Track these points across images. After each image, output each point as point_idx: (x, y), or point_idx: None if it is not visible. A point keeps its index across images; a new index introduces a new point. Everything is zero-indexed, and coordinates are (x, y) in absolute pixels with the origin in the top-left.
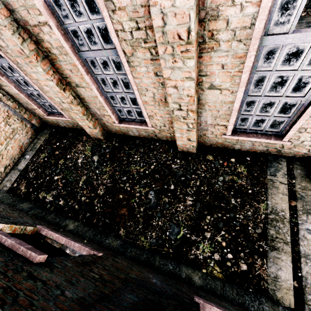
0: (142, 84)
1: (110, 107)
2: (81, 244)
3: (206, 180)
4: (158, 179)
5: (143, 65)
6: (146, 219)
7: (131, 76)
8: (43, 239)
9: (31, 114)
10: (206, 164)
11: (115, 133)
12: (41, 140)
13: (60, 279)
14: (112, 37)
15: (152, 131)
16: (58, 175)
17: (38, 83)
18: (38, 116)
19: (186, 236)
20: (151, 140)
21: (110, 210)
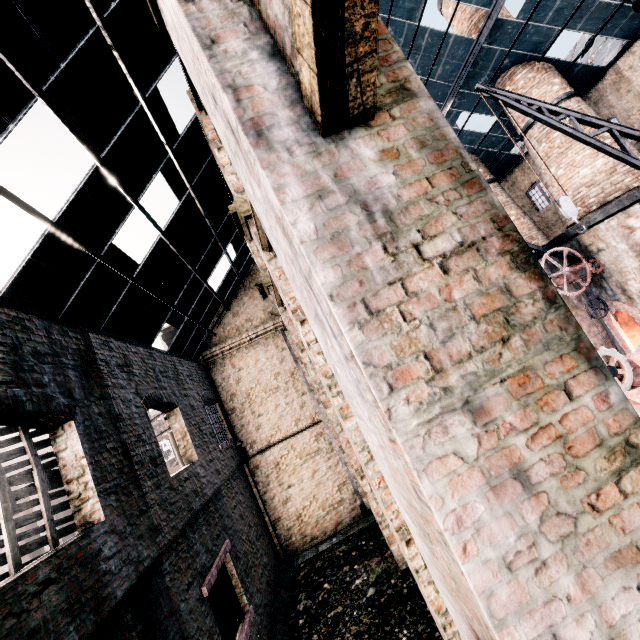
0: None
1: None
2: None
3: None
4: None
5: None
6: None
7: None
8: (240, 622)
9: None
10: None
11: None
12: (358, 526)
13: (192, 604)
14: None
15: None
16: (330, 583)
17: None
18: None
19: None
20: None
21: None
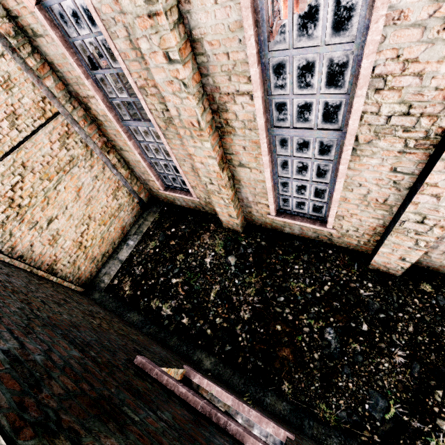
0: (357, 177)
1: (274, 195)
2: (258, 412)
3: (426, 326)
4: (339, 309)
5: (377, 156)
6: (325, 373)
7: (346, 167)
8: (197, 391)
9: (141, 186)
10: (422, 297)
11: (260, 225)
12: (149, 221)
13: None
14: (351, 119)
15: (327, 233)
16: (177, 277)
17: (178, 154)
18: (148, 189)
19: (402, 419)
20: (319, 243)
21: (263, 347)
